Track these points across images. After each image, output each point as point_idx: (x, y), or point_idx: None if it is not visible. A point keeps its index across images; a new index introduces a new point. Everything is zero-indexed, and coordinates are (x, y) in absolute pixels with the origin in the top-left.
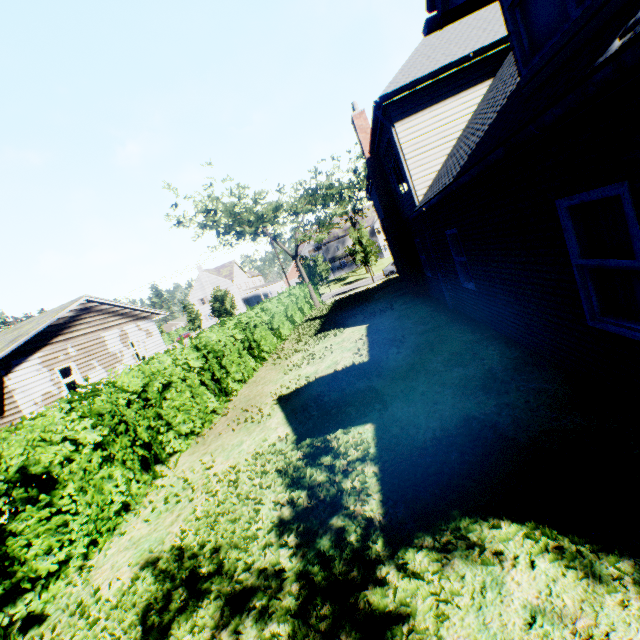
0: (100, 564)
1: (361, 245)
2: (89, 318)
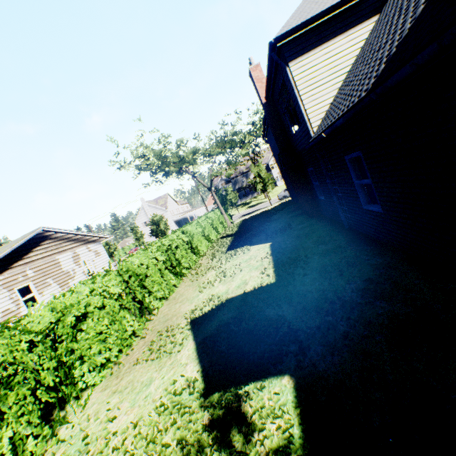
0: None
1: (260, 177)
2: (46, 244)
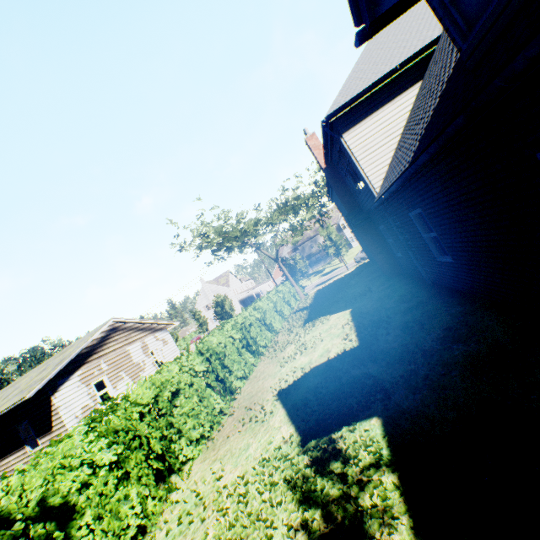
0: None
1: (331, 240)
2: (116, 336)
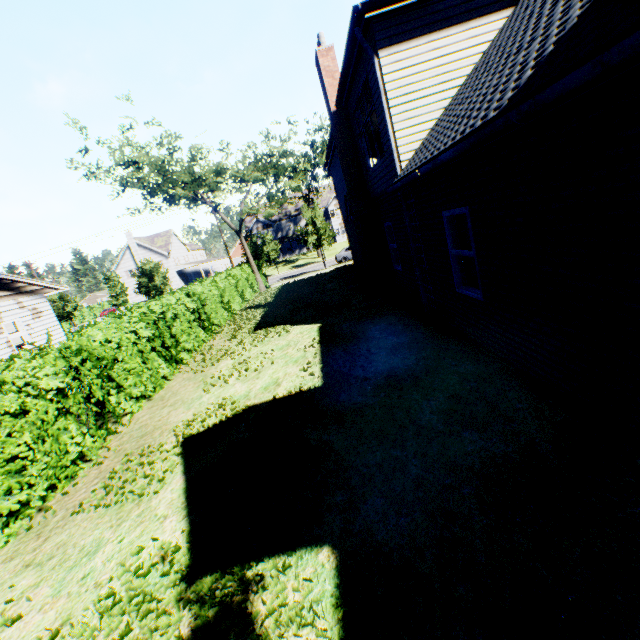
0: None
1: (315, 226)
2: None
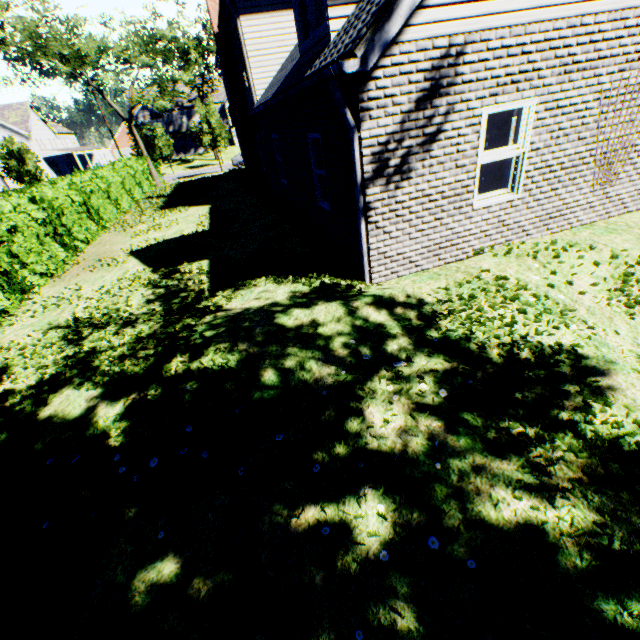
0: (3, 337)
1: (210, 125)
2: None
